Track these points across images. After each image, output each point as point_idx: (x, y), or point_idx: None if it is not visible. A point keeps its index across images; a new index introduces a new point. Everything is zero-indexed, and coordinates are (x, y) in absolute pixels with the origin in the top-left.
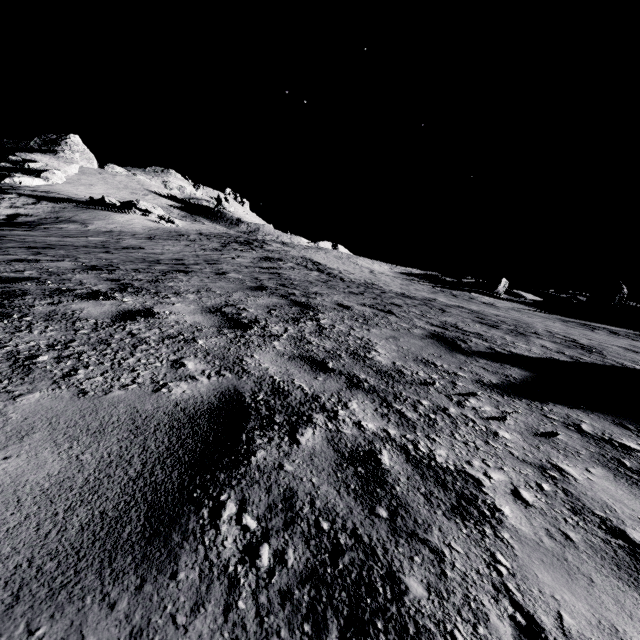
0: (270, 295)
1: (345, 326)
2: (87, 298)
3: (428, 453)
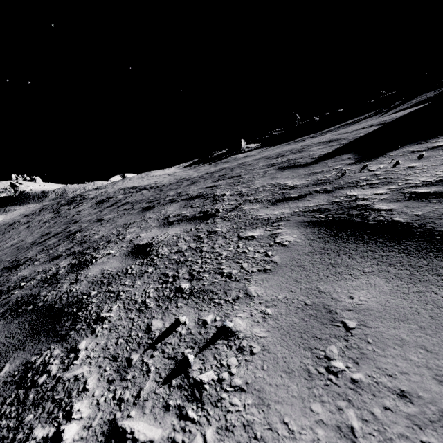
0: (165, 205)
1: (242, 188)
2: (82, 268)
3: (422, 181)
